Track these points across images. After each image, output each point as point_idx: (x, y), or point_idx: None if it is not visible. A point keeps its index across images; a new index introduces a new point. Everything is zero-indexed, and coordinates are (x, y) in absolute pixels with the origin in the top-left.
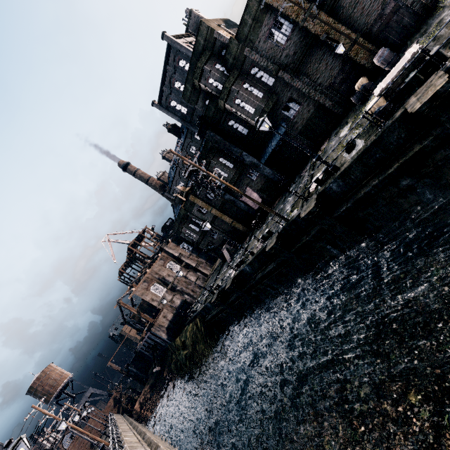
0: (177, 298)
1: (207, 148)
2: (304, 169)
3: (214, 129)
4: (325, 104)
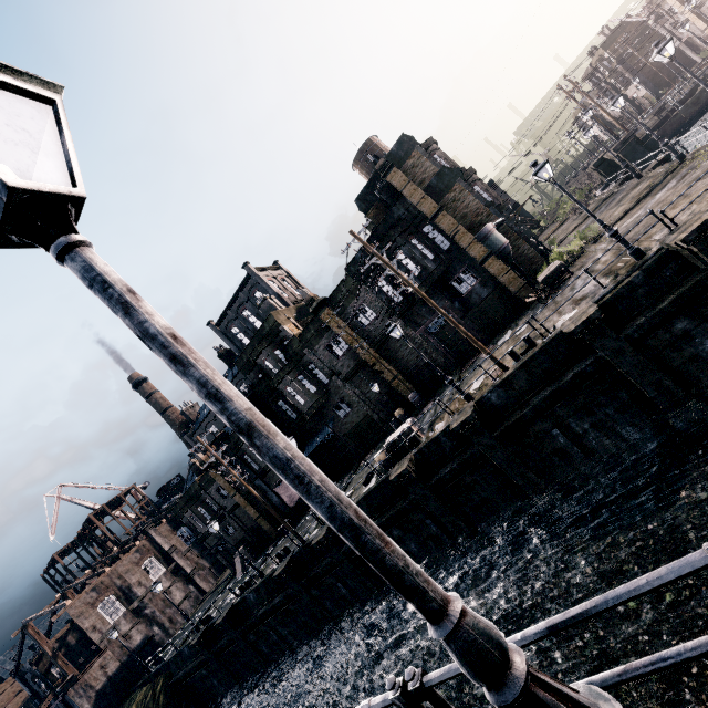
0: (139, 630)
1: None
2: (349, 473)
3: (260, 405)
4: (373, 416)
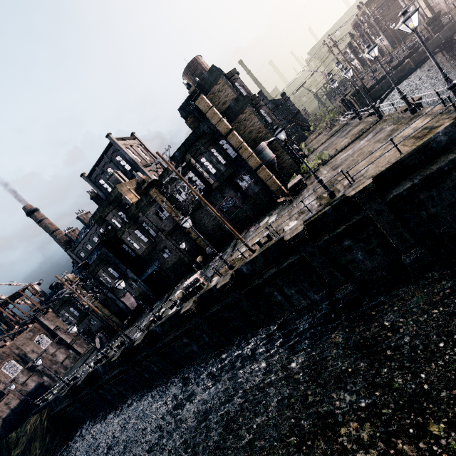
0: (33, 380)
1: (101, 257)
2: (169, 291)
3: (110, 247)
4: (185, 258)
